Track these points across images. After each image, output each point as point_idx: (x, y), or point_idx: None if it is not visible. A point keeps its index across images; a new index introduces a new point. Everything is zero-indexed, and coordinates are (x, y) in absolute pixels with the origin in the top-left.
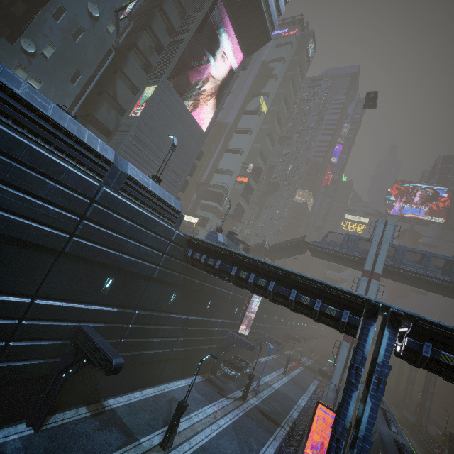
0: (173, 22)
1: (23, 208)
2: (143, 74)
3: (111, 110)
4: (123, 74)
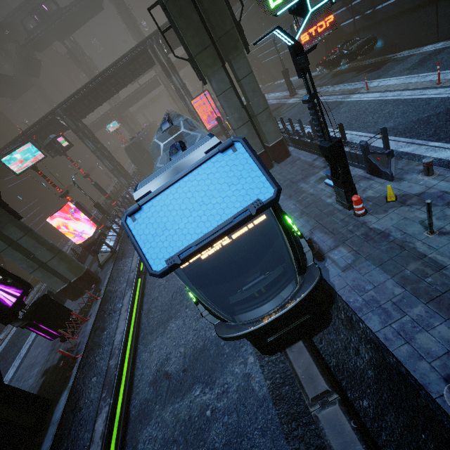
0: None
1: None
2: None
3: None
4: None
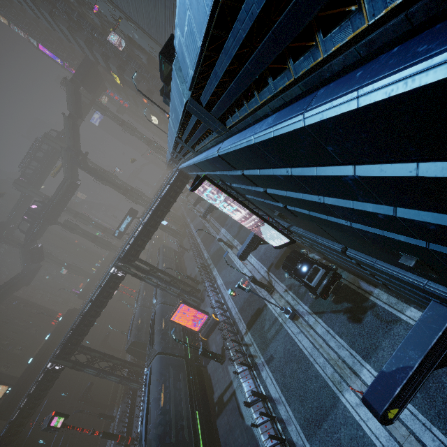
0: None
1: None
2: None
3: None
4: None
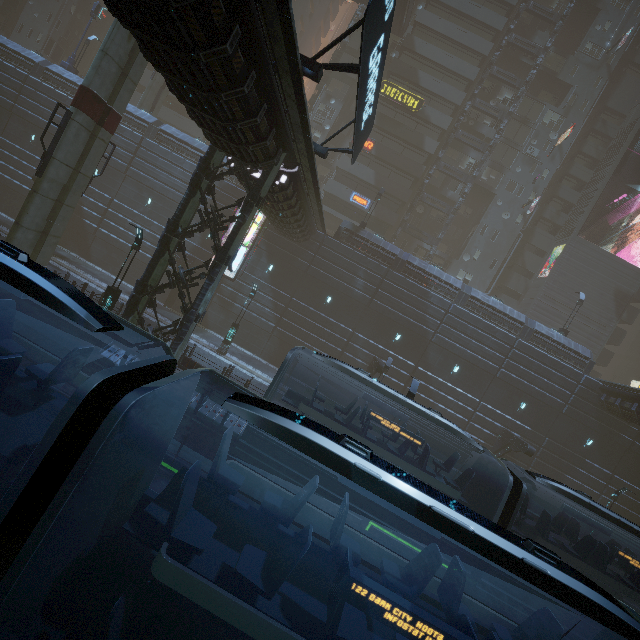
0: (582, 178)
1: (479, 350)
2: (550, 237)
3: (519, 277)
4: (530, 244)
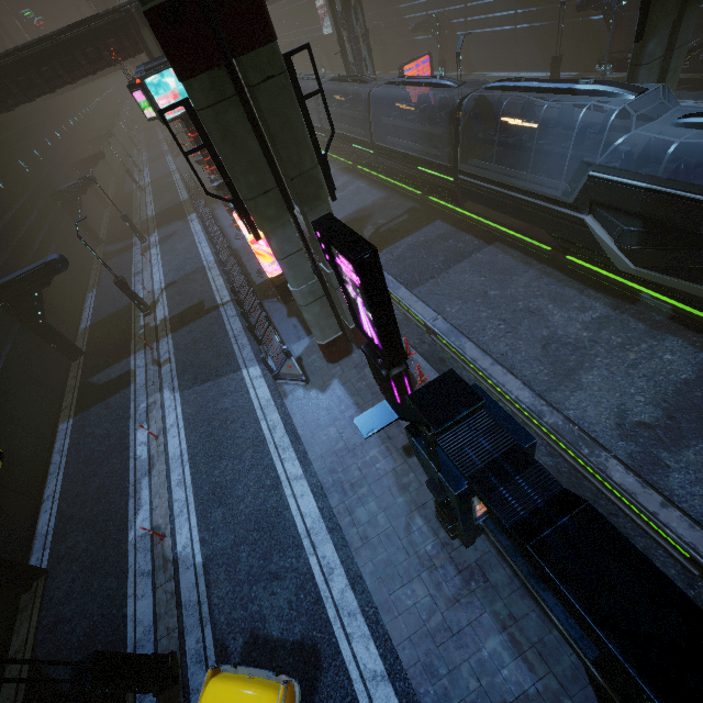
0: None
1: None
2: None
3: None
4: None
